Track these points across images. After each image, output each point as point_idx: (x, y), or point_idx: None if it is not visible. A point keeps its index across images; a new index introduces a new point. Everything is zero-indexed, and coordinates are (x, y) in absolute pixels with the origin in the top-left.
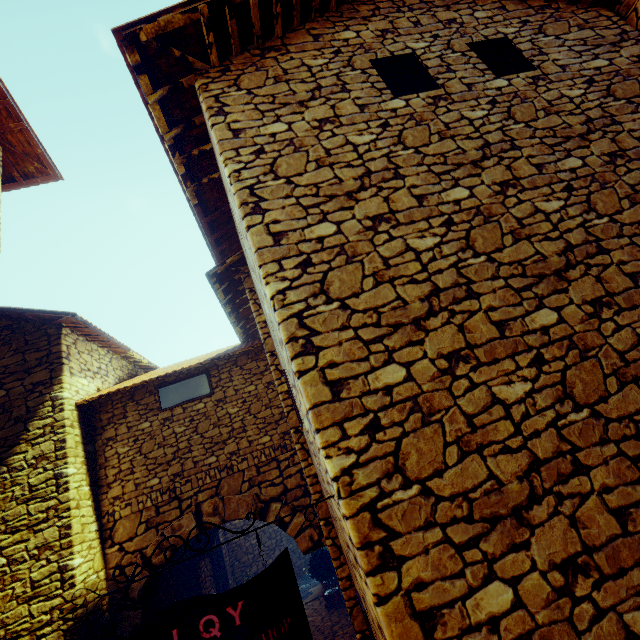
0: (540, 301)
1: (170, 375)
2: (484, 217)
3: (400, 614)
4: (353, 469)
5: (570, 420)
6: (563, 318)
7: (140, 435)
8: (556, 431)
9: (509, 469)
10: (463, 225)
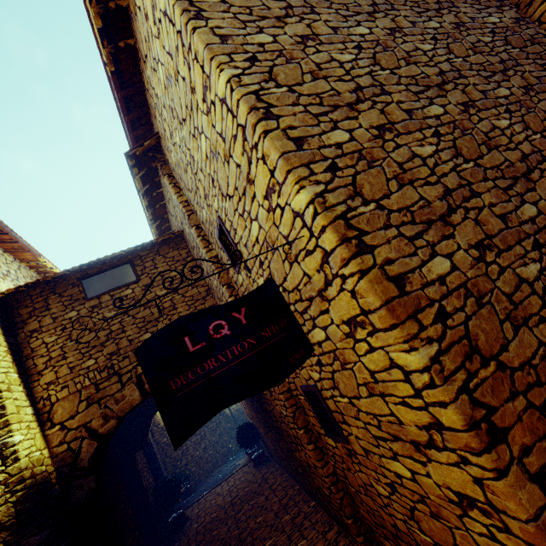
0: (431, 101)
1: (92, 268)
2: (383, 47)
3: (379, 279)
4: (324, 194)
5: (463, 168)
6: (447, 111)
7: (68, 324)
8: (456, 174)
9: (432, 194)
10: (369, 50)
